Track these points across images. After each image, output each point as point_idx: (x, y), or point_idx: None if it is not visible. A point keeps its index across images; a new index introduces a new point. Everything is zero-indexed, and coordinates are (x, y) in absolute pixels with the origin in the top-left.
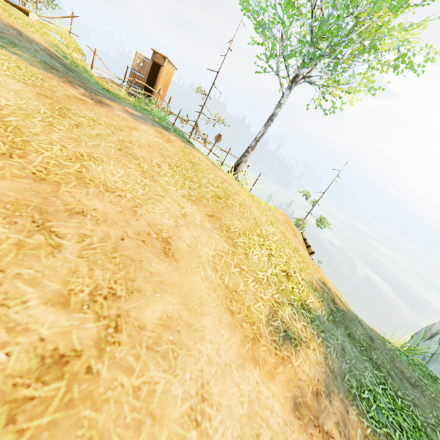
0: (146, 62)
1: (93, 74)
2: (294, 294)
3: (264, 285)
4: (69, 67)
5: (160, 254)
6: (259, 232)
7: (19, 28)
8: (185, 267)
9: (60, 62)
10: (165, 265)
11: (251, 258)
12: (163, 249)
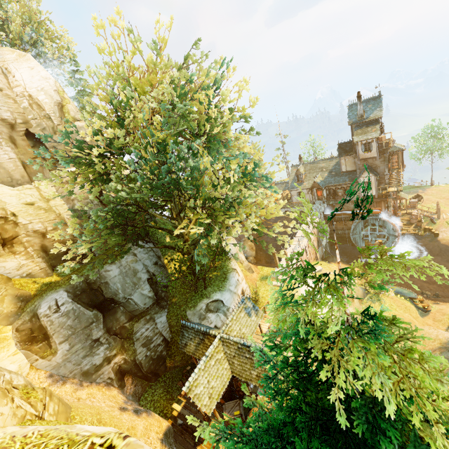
0: None
1: None
2: None
3: None
4: None
5: None
6: None
7: None
8: None
9: None
10: None
11: None
12: None
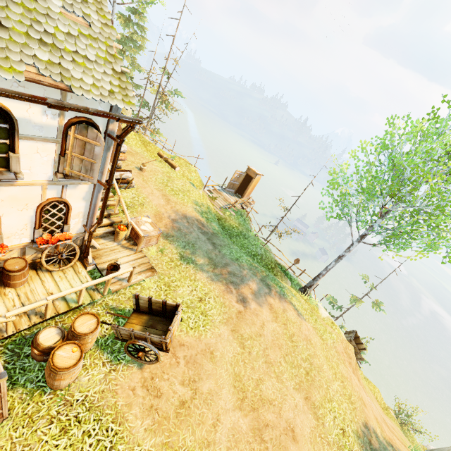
0: (242, 175)
1: (211, 207)
2: (346, 447)
3: (331, 446)
4: (210, 234)
5: (292, 440)
6: (329, 396)
7: (184, 210)
8: (301, 445)
9: (206, 232)
10: (294, 447)
11: (325, 426)
12: (292, 436)
